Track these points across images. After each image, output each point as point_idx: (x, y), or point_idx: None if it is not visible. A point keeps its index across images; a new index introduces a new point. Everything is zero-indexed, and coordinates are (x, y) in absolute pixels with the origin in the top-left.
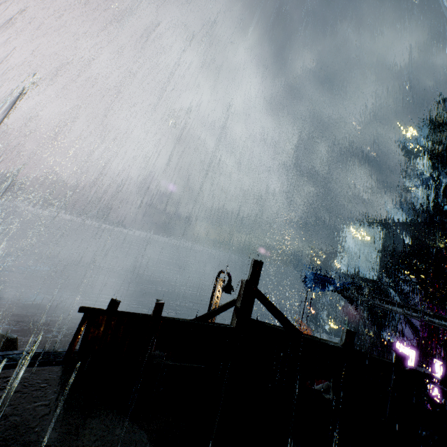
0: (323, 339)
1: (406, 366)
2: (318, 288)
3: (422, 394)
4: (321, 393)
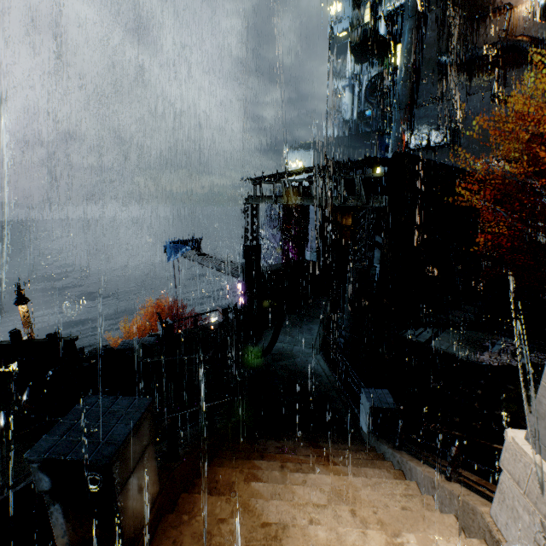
0: (2, 341)
1: (55, 340)
2: (174, 257)
3: (76, 350)
4: (14, 371)
